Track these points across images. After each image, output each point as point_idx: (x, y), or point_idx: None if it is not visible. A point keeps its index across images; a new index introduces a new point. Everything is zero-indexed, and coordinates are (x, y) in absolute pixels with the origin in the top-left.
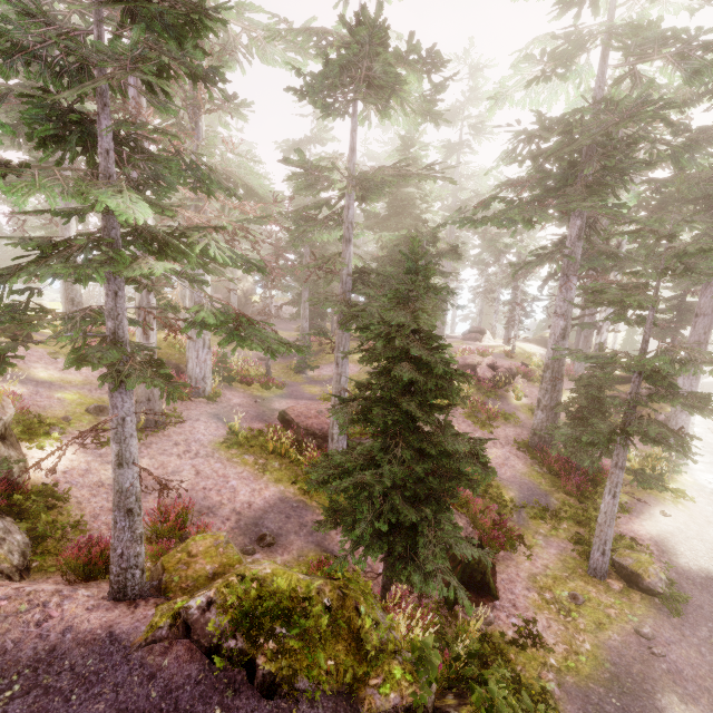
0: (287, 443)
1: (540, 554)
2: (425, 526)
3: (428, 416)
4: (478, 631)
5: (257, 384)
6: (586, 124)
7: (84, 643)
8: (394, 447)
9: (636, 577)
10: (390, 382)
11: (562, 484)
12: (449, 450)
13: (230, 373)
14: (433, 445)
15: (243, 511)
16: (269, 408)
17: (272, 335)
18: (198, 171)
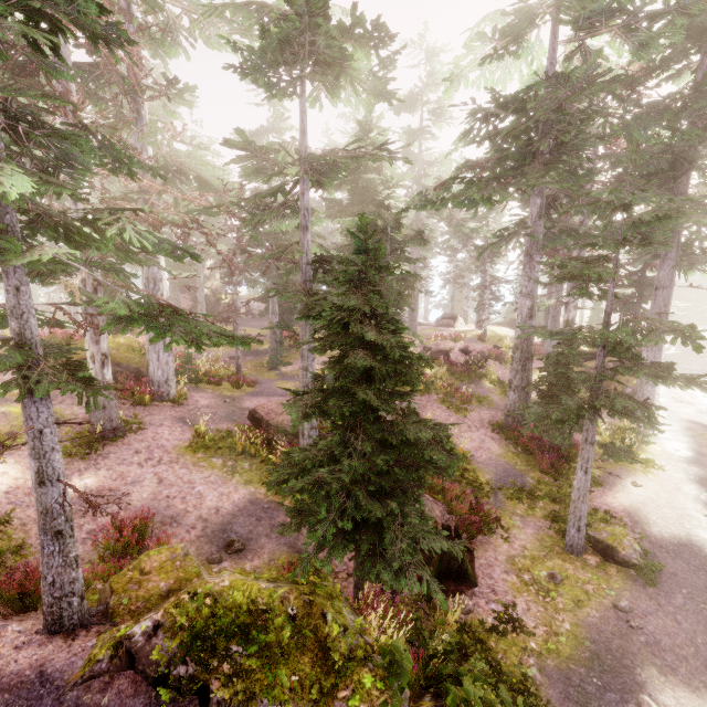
0: (257, 443)
1: (518, 535)
2: (391, 521)
3: (388, 404)
4: (457, 621)
5: (228, 384)
6: (539, 99)
7: (8, 688)
8: (355, 440)
9: (612, 550)
10: (346, 371)
11: (536, 462)
12: (410, 439)
13: (198, 374)
14: (394, 434)
15: (210, 518)
16: (239, 407)
17: (213, 328)
18: (113, 148)
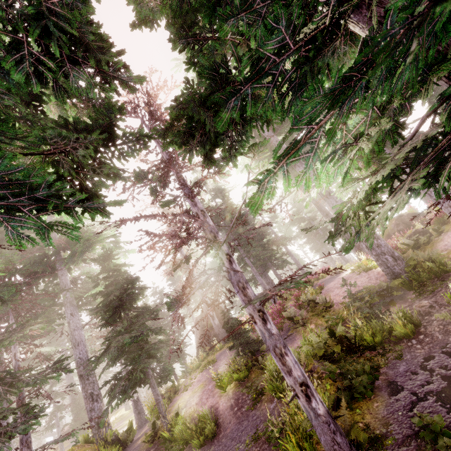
0: None
1: None
2: None
3: None
4: None
5: None
6: None
7: None
8: None
9: None
10: None
11: None
12: None
13: None
14: None
15: None
16: None
17: None
18: None
